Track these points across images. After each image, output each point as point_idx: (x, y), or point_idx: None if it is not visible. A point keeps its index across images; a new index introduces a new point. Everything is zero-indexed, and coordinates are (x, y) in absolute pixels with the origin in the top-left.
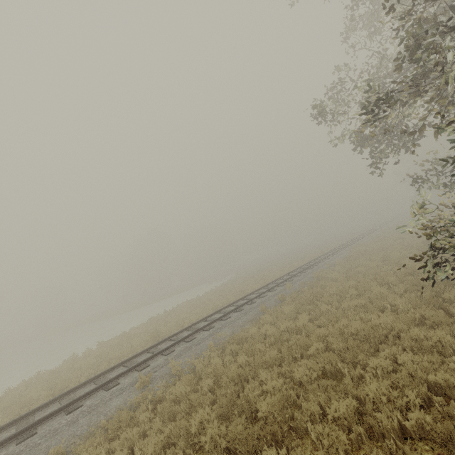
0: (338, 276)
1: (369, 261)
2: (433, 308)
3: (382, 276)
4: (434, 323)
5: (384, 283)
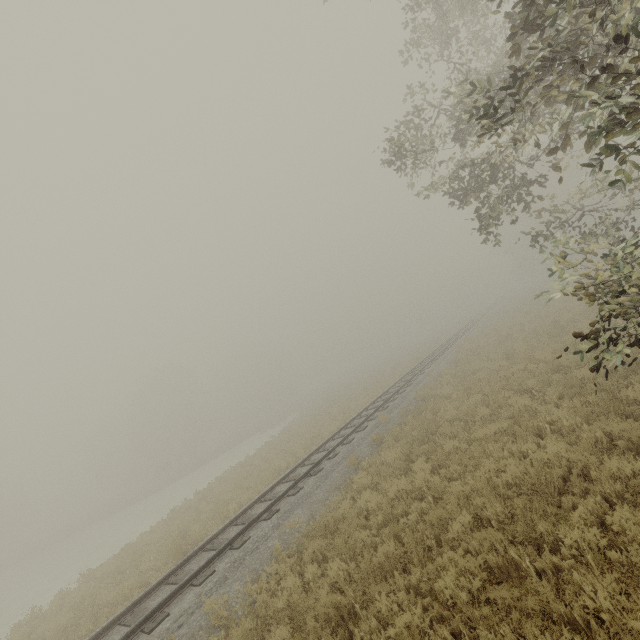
0: (452, 391)
1: (487, 361)
2: (616, 418)
3: (518, 381)
4: (629, 443)
5: (523, 390)
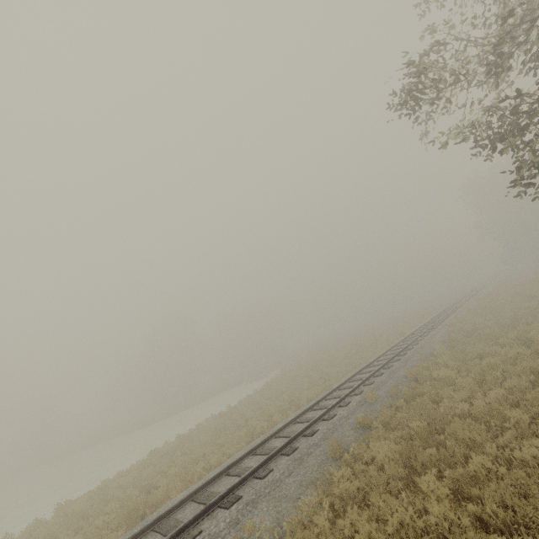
0: (454, 376)
1: (495, 346)
2: None
3: None
4: None
5: None
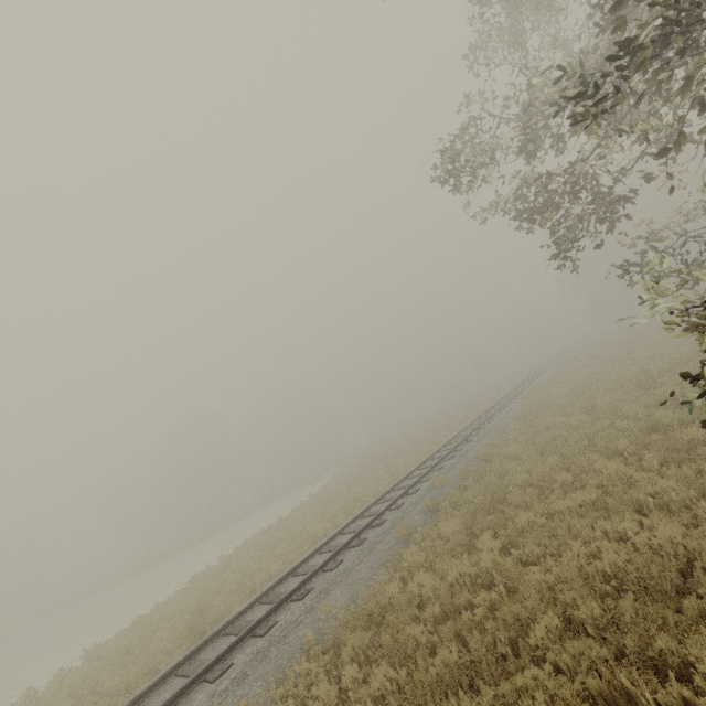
0: (521, 450)
1: (563, 416)
2: None
3: (606, 441)
4: None
5: (612, 452)
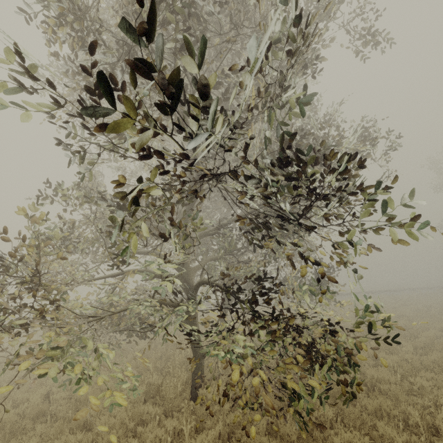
0: None
1: None
2: None
3: None
4: None
5: None
